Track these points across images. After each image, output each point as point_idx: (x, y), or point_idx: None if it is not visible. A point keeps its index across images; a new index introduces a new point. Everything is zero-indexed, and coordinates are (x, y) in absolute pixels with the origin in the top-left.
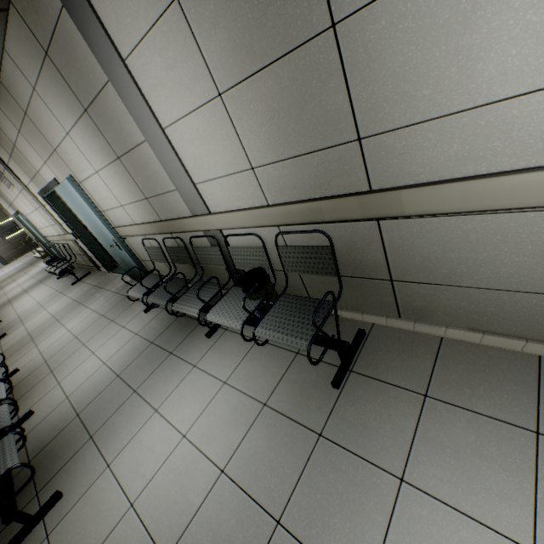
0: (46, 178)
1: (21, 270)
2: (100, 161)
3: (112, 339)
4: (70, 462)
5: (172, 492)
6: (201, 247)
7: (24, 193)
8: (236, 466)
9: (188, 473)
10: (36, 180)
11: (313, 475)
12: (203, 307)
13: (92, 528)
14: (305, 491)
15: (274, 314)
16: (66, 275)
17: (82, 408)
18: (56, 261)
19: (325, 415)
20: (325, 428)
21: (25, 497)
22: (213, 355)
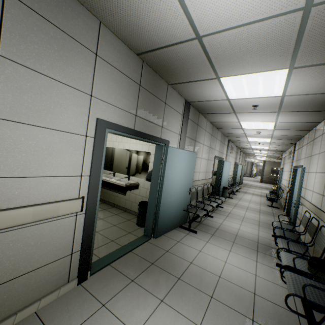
0: (300, 163)
1: (261, 187)
2: (320, 169)
3: (250, 228)
4: (204, 232)
5: (207, 261)
6: (321, 233)
7: (290, 163)
8: (223, 281)
9: (214, 265)
10: (297, 161)
11: (232, 313)
12: (285, 248)
13: (192, 243)
14: (225, 308)
15: (303, 279)
16: (269, 200)
17: (219, 228)
18: (273, 193)
19: (264, 324)
20: (257, 323)
21: (192, 225)
22: (267, 268)
